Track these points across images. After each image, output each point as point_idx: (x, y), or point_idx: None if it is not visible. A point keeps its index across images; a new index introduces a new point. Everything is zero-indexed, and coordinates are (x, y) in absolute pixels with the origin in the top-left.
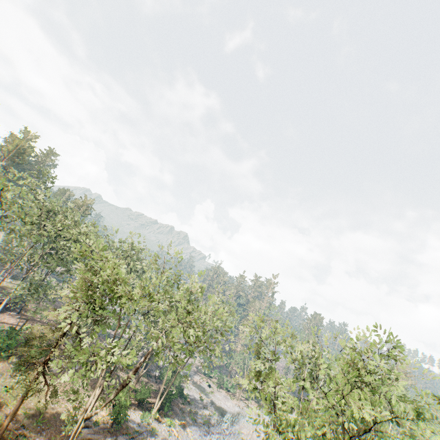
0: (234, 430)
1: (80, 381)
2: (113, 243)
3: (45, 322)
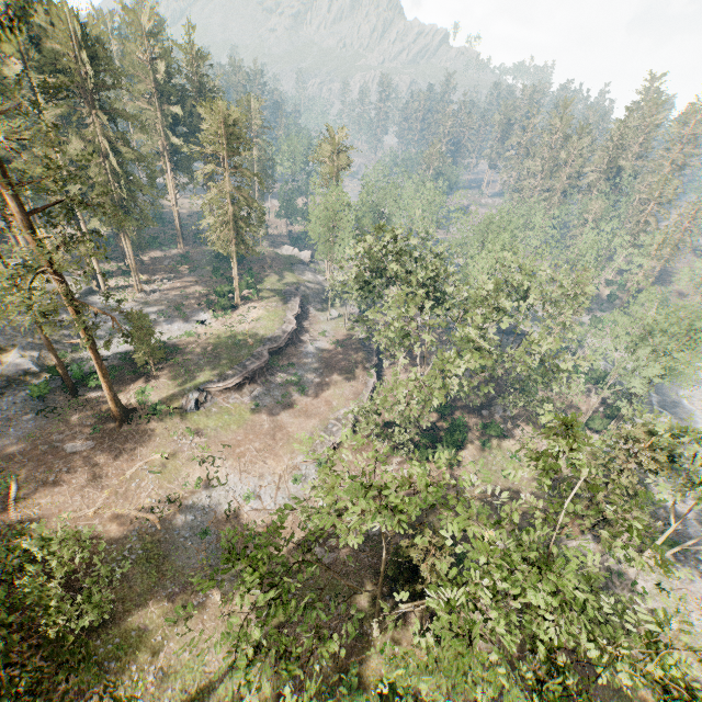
0: (685, 410)
1: (528, 429)
2: (518, 281)
3: (415, 355)
